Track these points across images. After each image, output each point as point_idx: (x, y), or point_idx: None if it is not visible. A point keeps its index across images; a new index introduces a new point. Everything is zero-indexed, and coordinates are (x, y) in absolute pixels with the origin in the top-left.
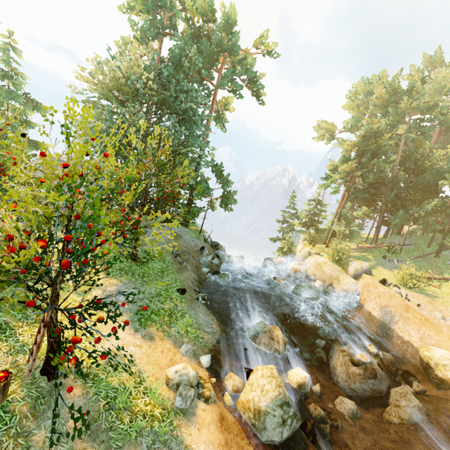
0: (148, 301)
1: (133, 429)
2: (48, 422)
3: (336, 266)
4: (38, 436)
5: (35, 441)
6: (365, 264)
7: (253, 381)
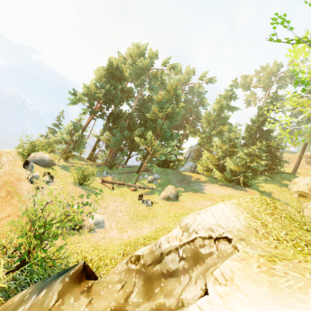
0: None
1: None
2: None
3: (17, 157)
4: None
5: None
6: (42, 155)
7: None
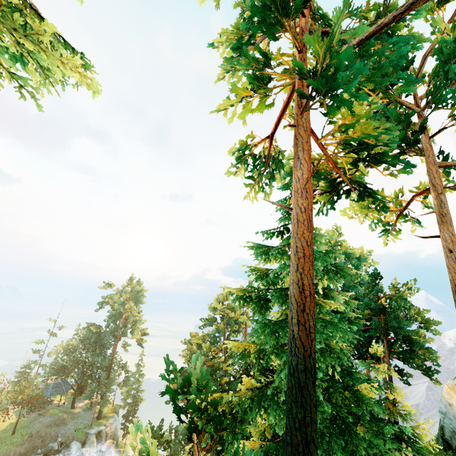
0: None
1: None
2: None
3: None
4: None
5: None
6: None
7: None
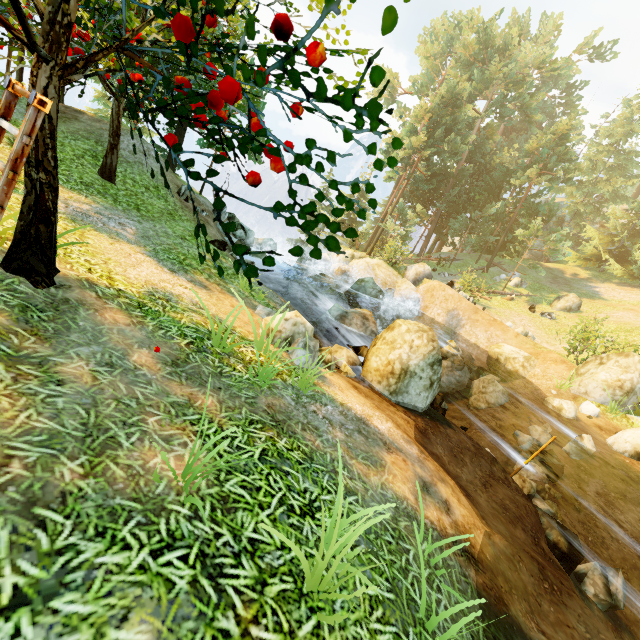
0: (170, 242)
1: (261, 377)
2: (82, 350)
3: (392, 270)
4: (71, 368)
5: (70, 375)
6: (428, 267)
7: (394, 338)
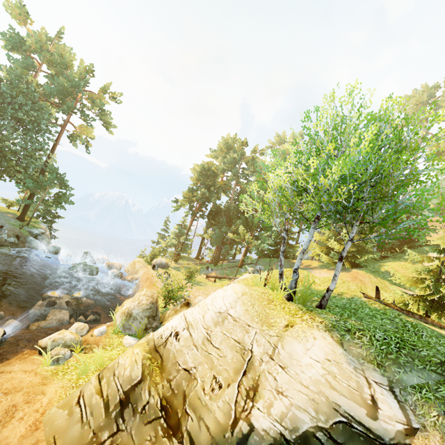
0: None
1: None
2: None
3: (145, 263)
4: None
5: None
6: (160, 260)
7: None
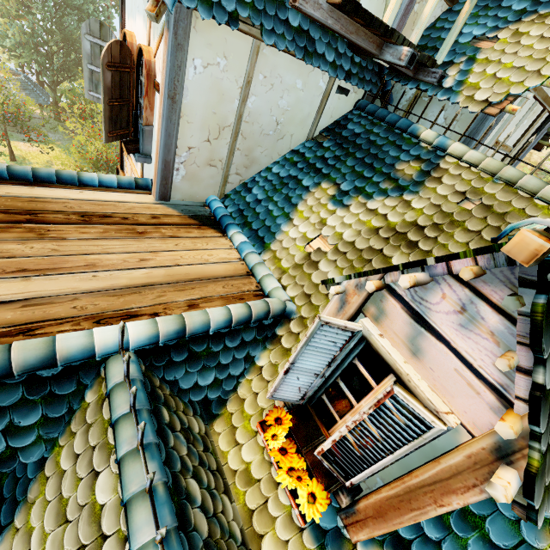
0: None
1: None
2: None
3: None
4: None
5: None
6: None
7: None
